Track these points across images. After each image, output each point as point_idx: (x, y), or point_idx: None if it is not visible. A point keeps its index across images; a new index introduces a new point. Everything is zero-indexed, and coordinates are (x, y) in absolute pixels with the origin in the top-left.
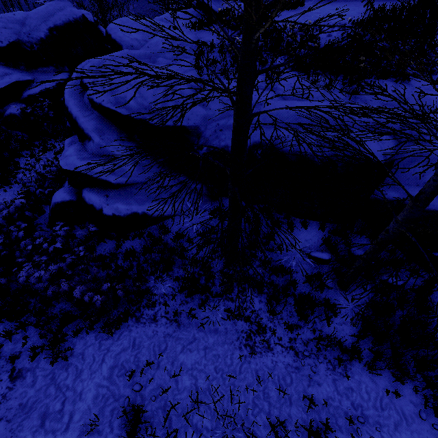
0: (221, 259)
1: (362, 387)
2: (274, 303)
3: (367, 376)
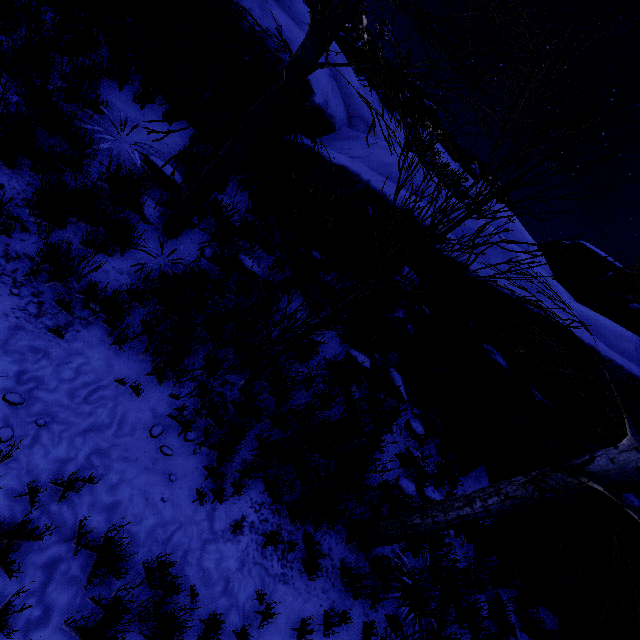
0: None
1: (75, 360)
2: None
3: (103, 352)
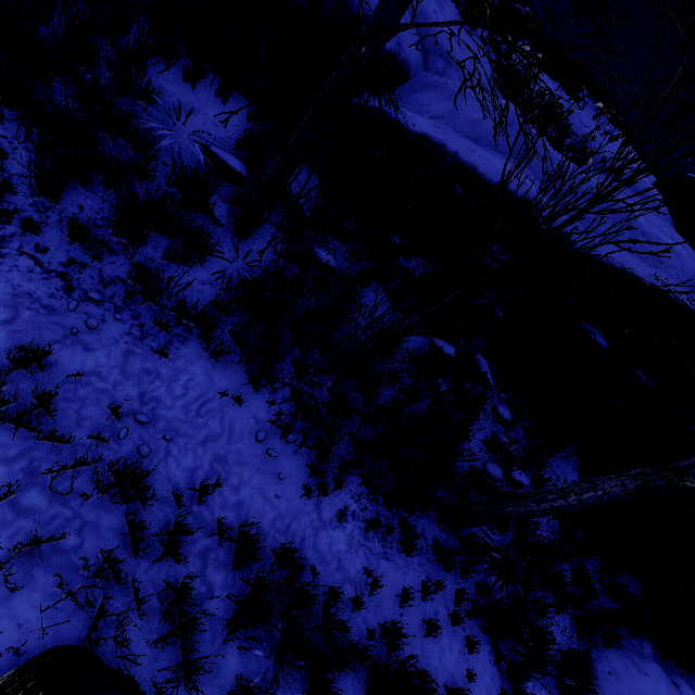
0: None
1: (182, 377)
2: (71, 185)
3: (203, 367)
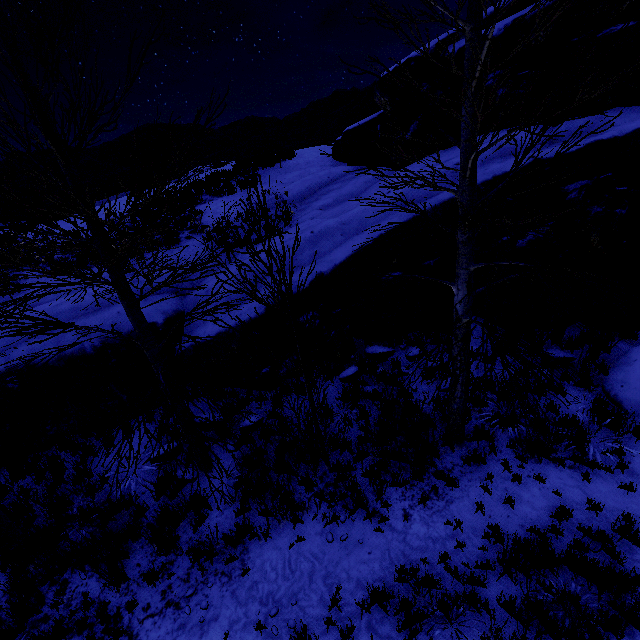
0: (7, 568)
1: (266, 567)
2: (123, 562)
3: (268, 548)
